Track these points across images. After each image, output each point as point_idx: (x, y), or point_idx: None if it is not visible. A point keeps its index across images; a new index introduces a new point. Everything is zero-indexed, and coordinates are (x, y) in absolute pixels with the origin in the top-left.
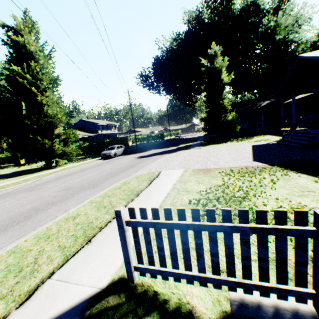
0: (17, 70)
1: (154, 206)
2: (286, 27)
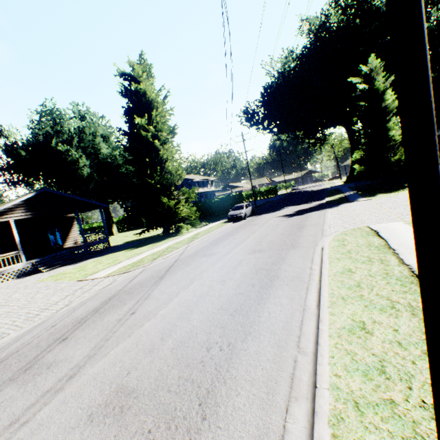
0: (135, 123)
1: None
2: None
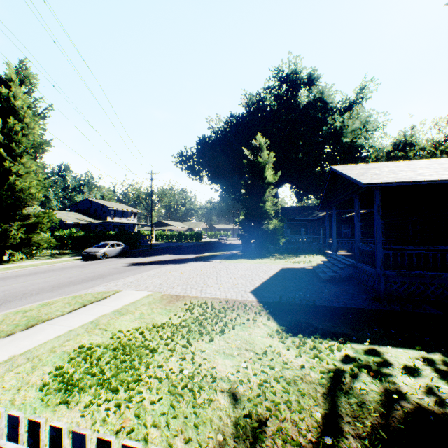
0: None
1: (19, 350)
2: (353, 130)
